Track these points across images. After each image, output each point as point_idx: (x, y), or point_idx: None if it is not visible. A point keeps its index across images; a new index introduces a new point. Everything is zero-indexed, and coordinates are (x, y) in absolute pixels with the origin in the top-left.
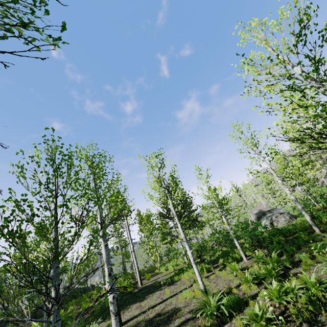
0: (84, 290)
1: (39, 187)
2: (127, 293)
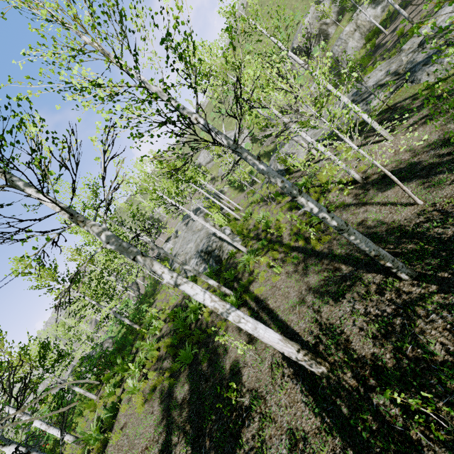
0: None
1: None
2: None
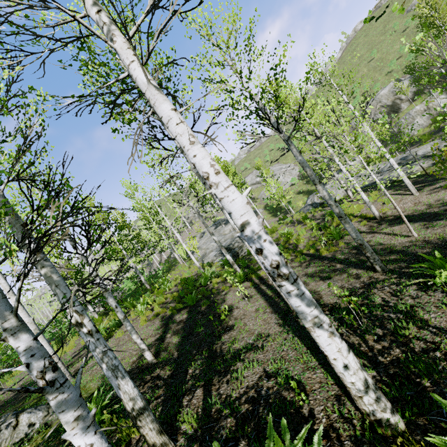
0: None
1: None
2: None
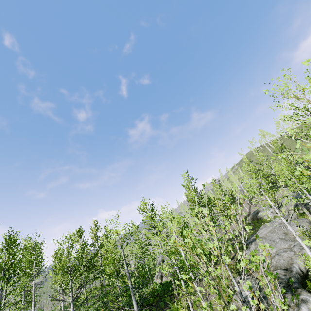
0: None
1: None
2: None
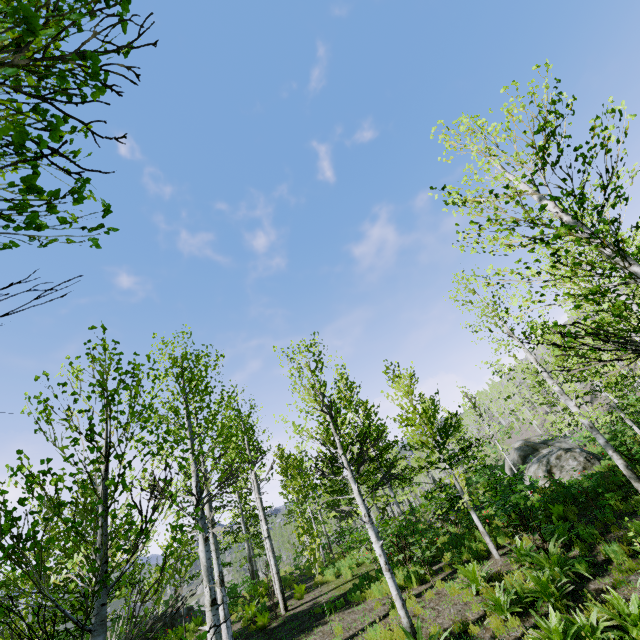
0: (172, 619)
1: (74, 444)
2: (258, 629)
